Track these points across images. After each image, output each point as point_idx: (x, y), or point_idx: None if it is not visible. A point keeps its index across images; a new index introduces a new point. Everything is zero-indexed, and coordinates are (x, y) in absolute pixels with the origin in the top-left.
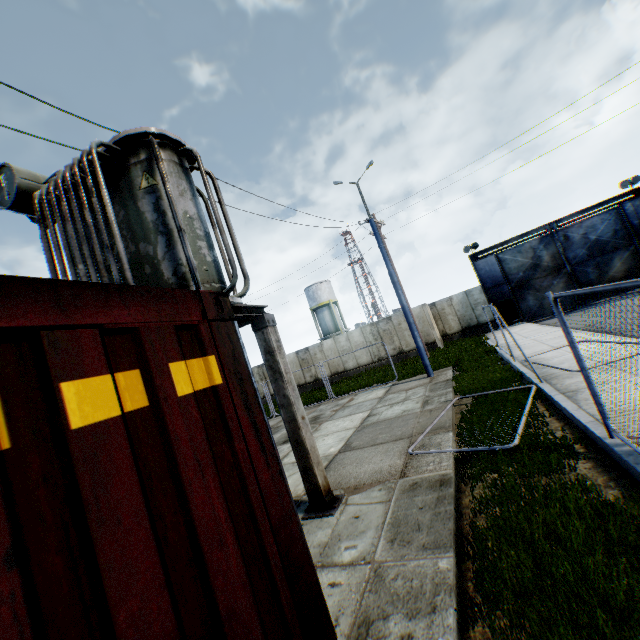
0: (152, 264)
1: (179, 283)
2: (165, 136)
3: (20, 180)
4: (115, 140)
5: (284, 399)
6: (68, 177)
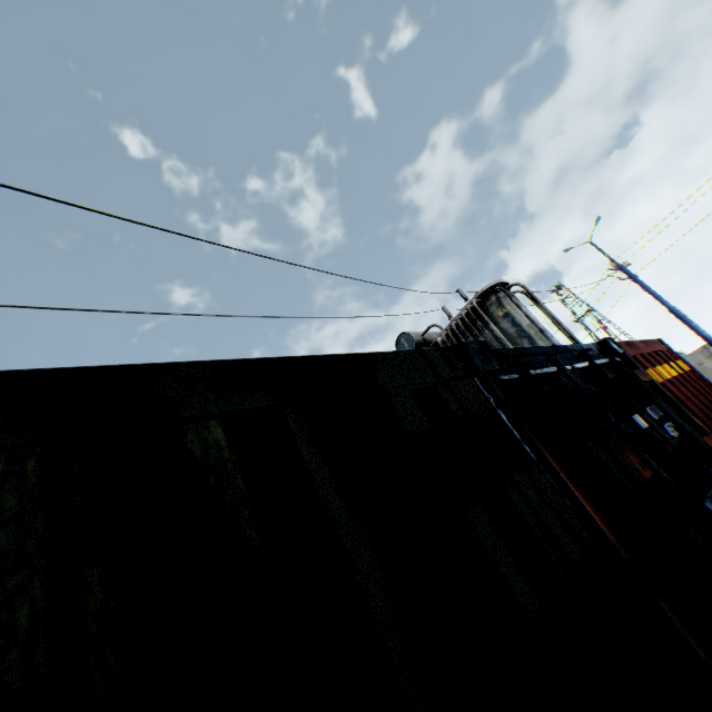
0: None
1: None
2: (499, 283)
3: (414, 338)
4: (475, 297)
5: None
6: (461, 325)
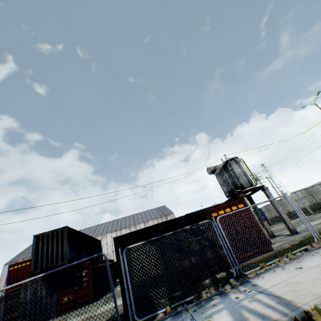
0: (235, 183)
1: (241, 186)
2: (231, 158)
3: (210, 170)
4: (223, 162)
5: (274, 207)
6: (219, 171)
